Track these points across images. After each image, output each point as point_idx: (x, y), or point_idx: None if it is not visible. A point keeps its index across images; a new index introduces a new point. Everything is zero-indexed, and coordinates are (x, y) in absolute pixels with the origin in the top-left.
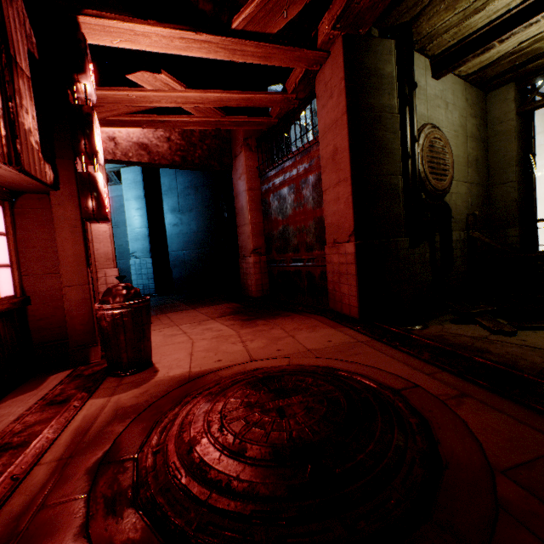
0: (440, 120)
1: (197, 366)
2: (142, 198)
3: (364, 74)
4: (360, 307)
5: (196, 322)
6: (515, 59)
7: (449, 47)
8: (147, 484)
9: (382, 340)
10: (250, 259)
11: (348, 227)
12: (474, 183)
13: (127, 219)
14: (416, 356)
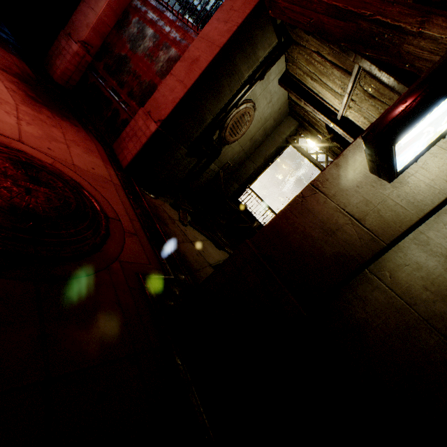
0: (261, 106)
1: None
2: None
3: (249, 39)
4: (131, 164)
5: None
6: (306, 116)
7: (295, 76)
8: None
9: (126, 190)
10: (74, 45)
11: (163, 114)
12: (245, 151)
13: None
14: (134, 209)
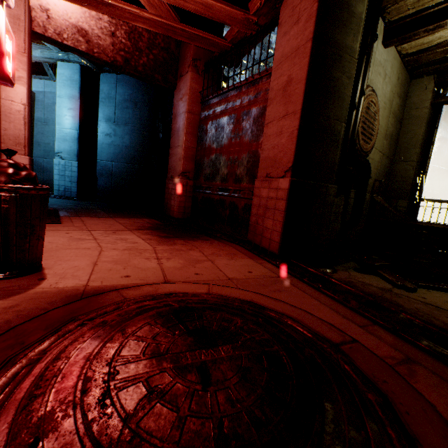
0: (378, 87)
1: (98, 280)
2: (76, 99)
3: (337, 4)
4: (282, 243)
5: (111, 230)
6: None
7: (406, 15)
8: None
9: (304, 279)
10: (177, 181)
11: (286, 162)
12: (385, 155)
13: (57, 117)
14: (341, 302)
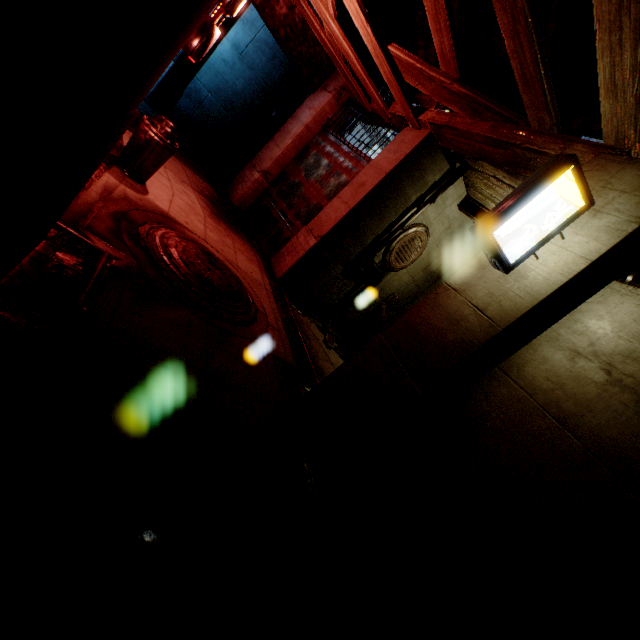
0: (436, 232)
1: (173, 214)
2: None
3: (417, 166)
4: (285, 275)
5: (180, 179)
6: None
7: (477, 201)
8: (145, 242)
9: (276, 297)
10: (256, 174)
11: (323, 231)
12: (416, 283)
13: None
14: (280, 312)
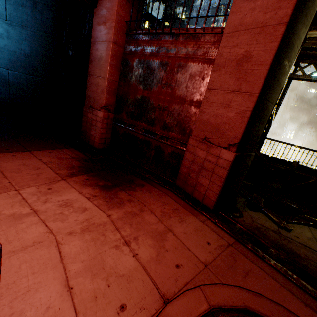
0: None
1: None
2: None
3: None
4: (217, 202)
5: (44, 184)
6: (316, 44)
7: None
8: None
9: (247, 246)
10: (99, 113)
11: (231, 136)
12: None
13: None
14: (288, 278)
